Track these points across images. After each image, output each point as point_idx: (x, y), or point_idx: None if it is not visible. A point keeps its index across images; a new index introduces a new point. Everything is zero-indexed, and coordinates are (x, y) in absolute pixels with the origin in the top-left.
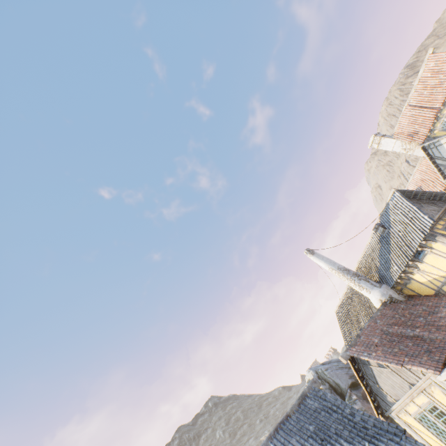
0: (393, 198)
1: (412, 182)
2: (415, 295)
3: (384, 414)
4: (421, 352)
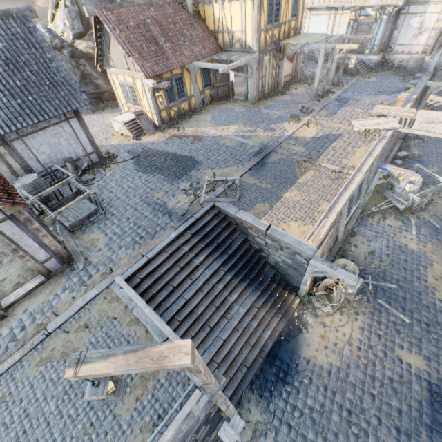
0: None
1: None
2: (202, 19)
3: (103, 67)
4: (152, 61)
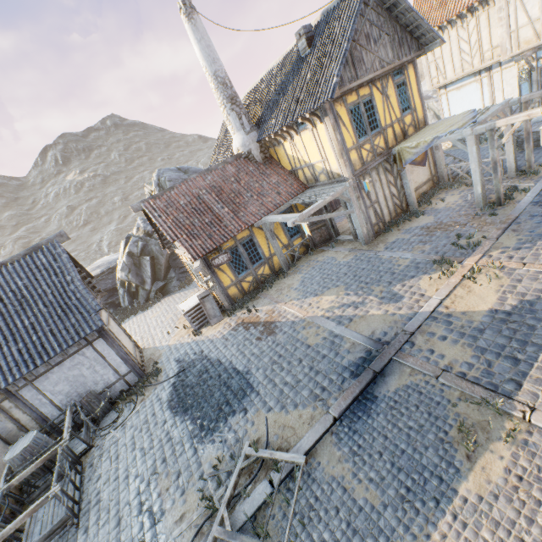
0: None
1: None
2: (276, 162)
3: (172, 248)
4: (204, 235)
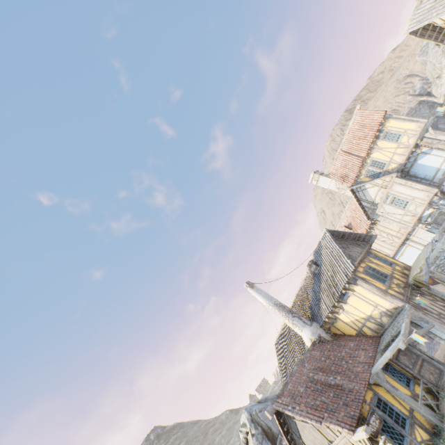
0: (324, 238)
1: (345, 218)
2: (341, 334)
3: None
4: (340, 406)
